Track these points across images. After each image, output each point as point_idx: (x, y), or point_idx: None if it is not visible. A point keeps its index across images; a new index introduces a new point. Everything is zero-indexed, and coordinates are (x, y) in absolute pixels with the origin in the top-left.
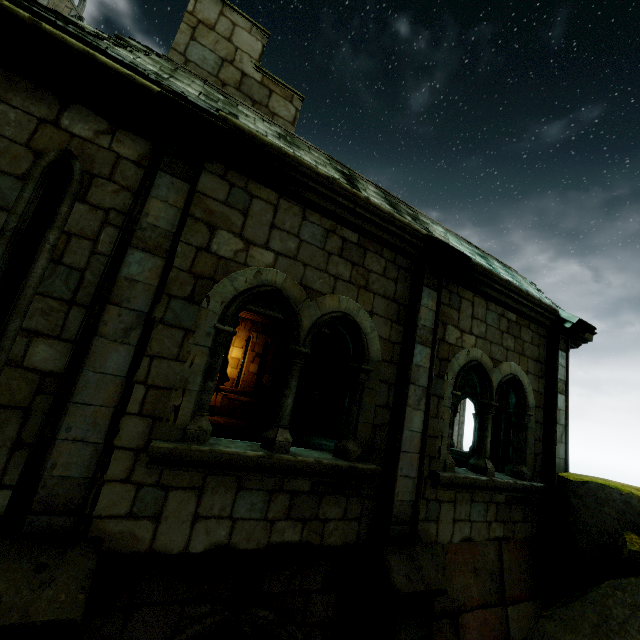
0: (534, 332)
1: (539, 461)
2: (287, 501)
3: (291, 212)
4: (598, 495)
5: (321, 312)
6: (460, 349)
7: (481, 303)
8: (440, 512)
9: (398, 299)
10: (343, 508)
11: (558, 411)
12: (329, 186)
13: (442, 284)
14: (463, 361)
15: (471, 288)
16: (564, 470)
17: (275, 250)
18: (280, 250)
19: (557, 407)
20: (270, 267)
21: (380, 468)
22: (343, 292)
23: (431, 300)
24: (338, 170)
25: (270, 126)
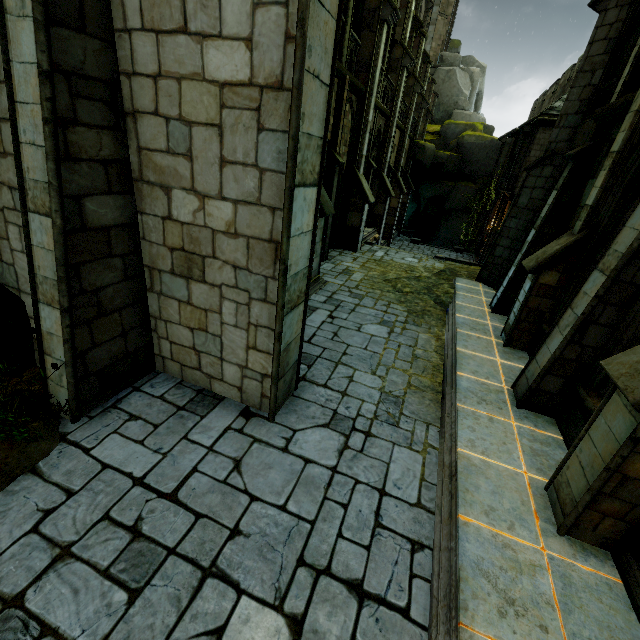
0: None
1: None
2: None
3: None
4: None
5: None
6: None
7: None
8: None
9: None
10: None
11: None
12: None
13: None
14: None
15: None
16: None
17: None
18: None
19: None
20: None
21: None
22: None
23: None
24: None
25: None
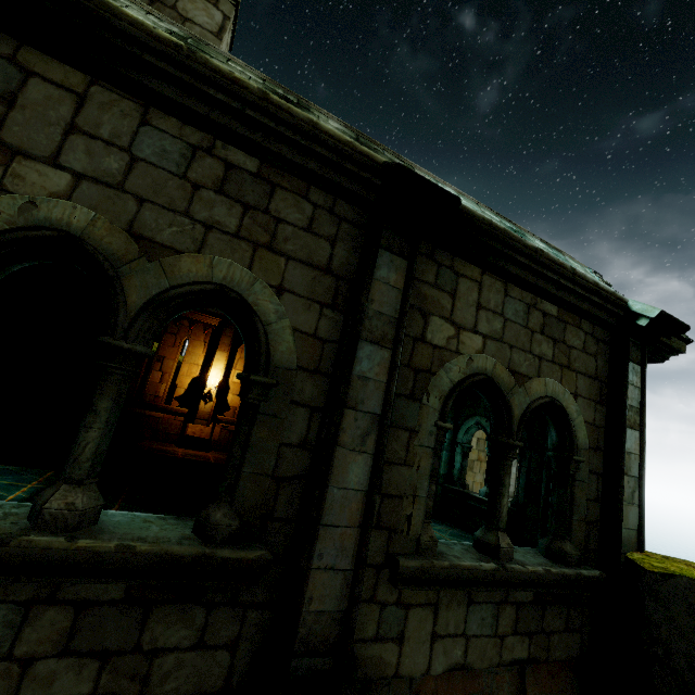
0: (588, 334)
1: (595, 533)
2: (66, 620)
3: (116, 109)
4: (692, 600)
5: (170, 281)
6: (454, 355)
7: (495, 285)
8: (406, 624)
9: (336, 270)
10: (198, 627)
11: (627, 455)
12: (182, 62)
13: (416, 247)
14: (459, 374)
15: (477, 261)
16: (637, 548)
17: (74, 169)
18: (85, 170)
19: (625, 449)
20: (60, 198)
21: (270, 556)
22: (222, 251)
23: (395, 272)
24: (275, 92)
25: (158, 21)
